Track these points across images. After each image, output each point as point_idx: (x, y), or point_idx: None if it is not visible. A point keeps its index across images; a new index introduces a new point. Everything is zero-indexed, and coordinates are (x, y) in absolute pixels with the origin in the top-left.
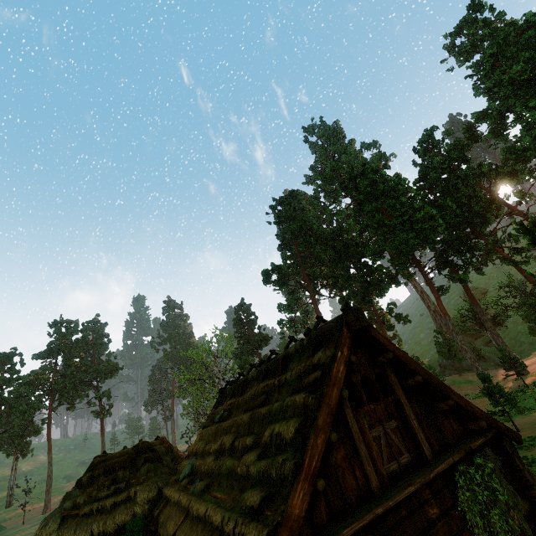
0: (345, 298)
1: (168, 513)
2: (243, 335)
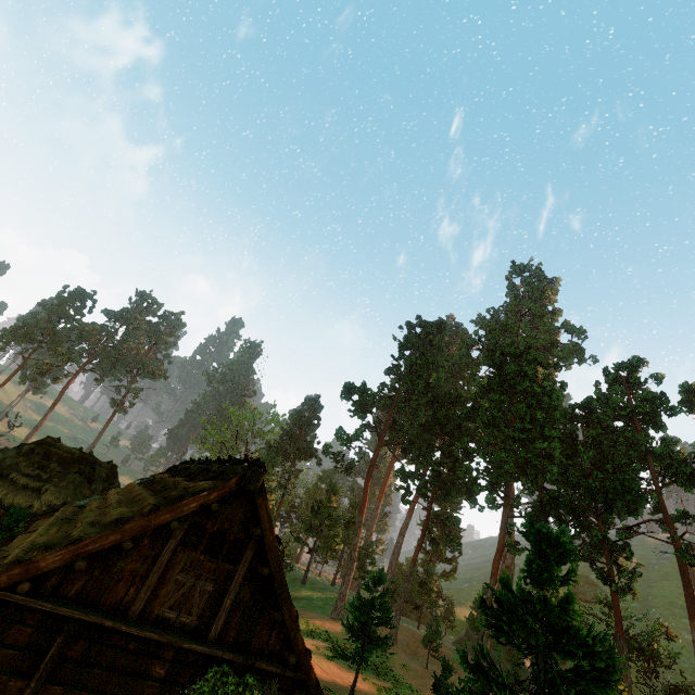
0: (406, 473)
1: (41, 523)
2: (292, 432)
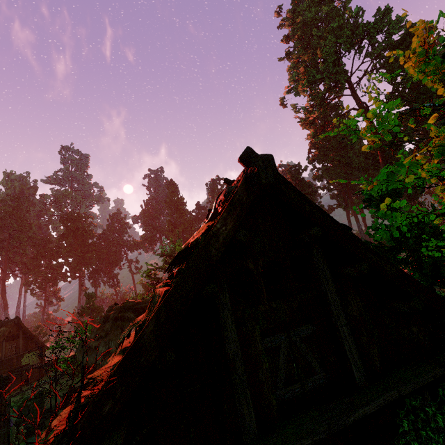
0: (29, 283)
1: None
2: None
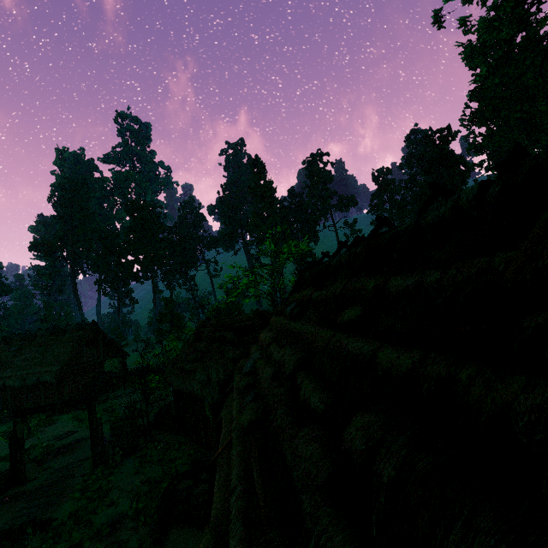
0: (100, 282)
1: None
2: None
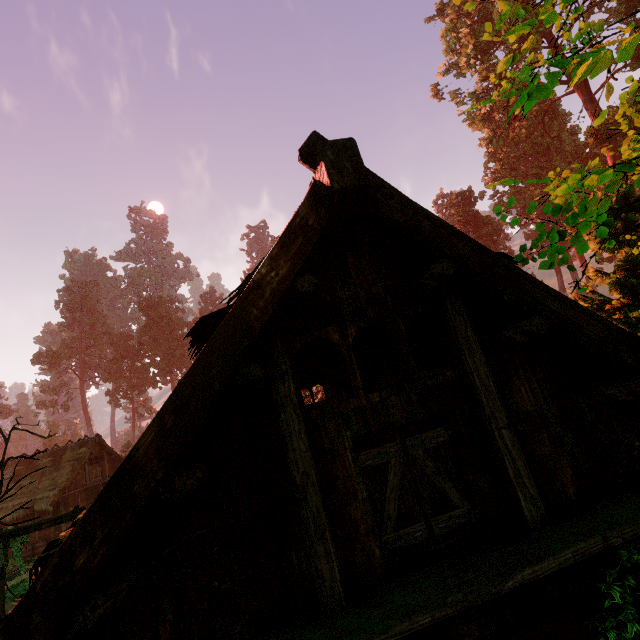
0: (112, 392)
1: None
2: None
